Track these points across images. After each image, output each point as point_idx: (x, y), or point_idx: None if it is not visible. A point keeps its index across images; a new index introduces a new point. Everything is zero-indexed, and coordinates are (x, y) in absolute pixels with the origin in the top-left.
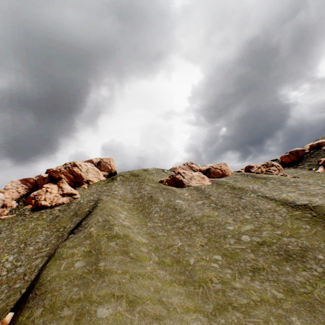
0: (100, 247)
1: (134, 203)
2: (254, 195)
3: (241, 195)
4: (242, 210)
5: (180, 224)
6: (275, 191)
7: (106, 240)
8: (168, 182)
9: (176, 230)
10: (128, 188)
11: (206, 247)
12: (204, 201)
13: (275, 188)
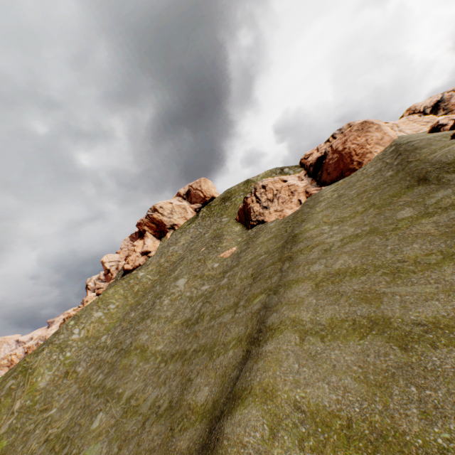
0: (1, 385)
1: (159, 276)
2: (260, 300)
3: (251, 287)
4: (179, 364)
5: (111, 354)
6: (334, 296)
7: (16, 374)
8: (239, 215)
9: (93, 370)
10: (195, 234)
11: (42, 449)
12: (208, 287)
13: (369, 271)
